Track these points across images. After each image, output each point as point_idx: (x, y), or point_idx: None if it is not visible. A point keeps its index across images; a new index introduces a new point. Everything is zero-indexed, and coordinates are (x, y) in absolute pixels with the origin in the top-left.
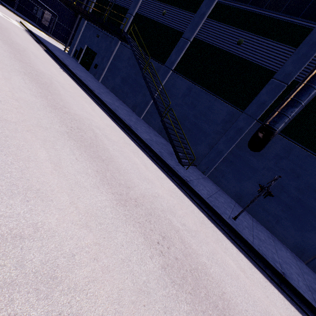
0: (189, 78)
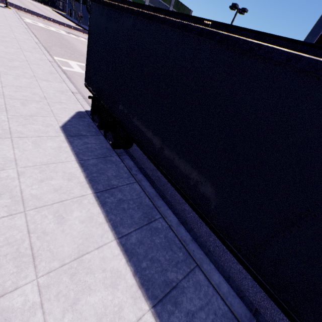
0: (84, 4)
